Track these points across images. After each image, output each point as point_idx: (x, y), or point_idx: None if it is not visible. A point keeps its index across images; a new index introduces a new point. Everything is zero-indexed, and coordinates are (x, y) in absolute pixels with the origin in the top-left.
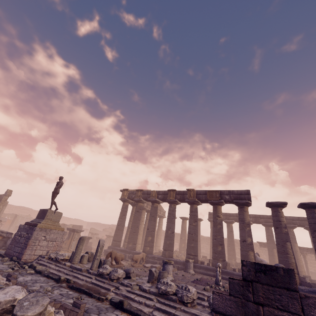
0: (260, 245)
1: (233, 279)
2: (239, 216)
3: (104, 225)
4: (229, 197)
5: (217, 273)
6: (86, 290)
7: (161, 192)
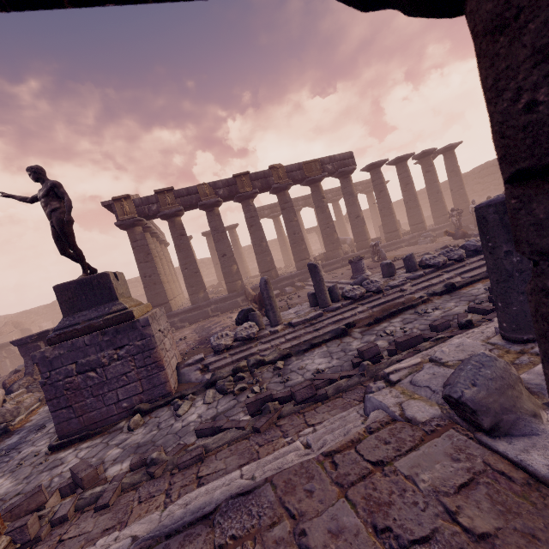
0: None
1: None
2: (346, 189)
3: None
4: (332, 167)
5: (382, 251)
6: (402, 307)
7: (220, 184)
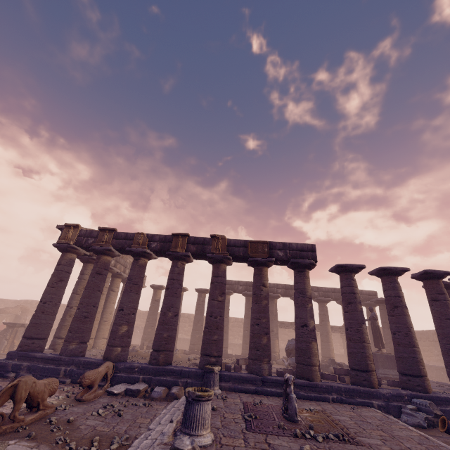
0: (281, 326)
1: None
2: (298, 284)
3: (3, 302)
4: (284, 254)
5: (291, 398)
6: None
7: (157, 238)
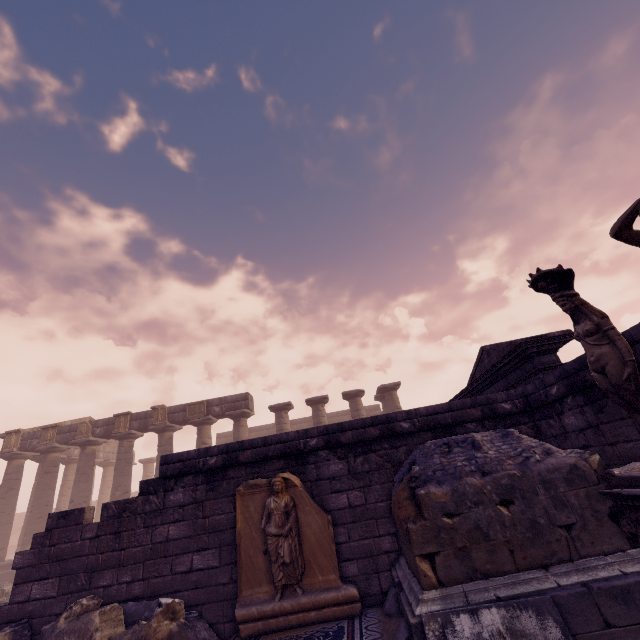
0: None
1: (37, 534)
2: (234, 434)
3: None
4: (220, 409)
5: None
6: None
7: (101, 423)
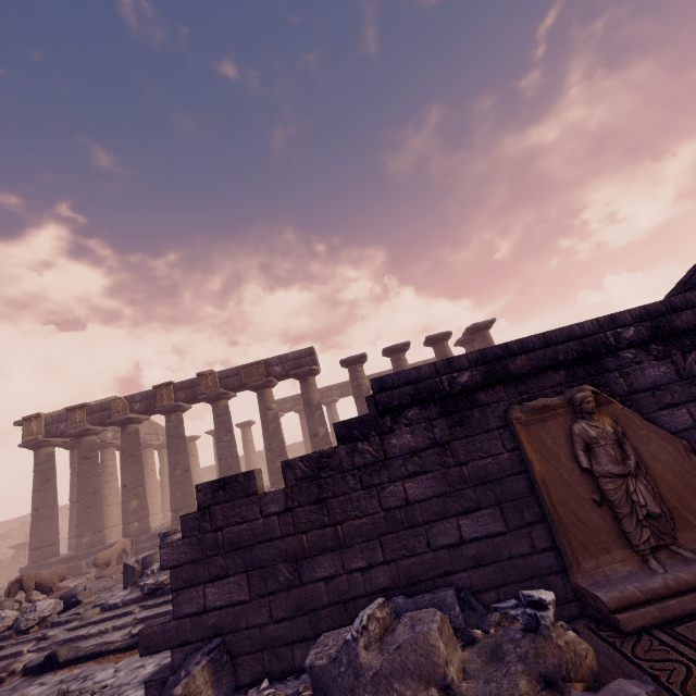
0: None
1: (186, 516)
2: (303, 396)
3: (3, 526)
4: (282, 369)
5: None
6: None
7: (138, 397)
